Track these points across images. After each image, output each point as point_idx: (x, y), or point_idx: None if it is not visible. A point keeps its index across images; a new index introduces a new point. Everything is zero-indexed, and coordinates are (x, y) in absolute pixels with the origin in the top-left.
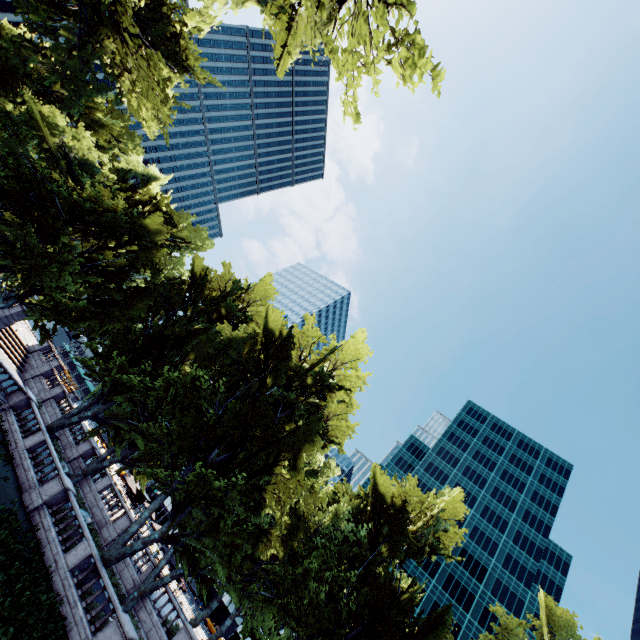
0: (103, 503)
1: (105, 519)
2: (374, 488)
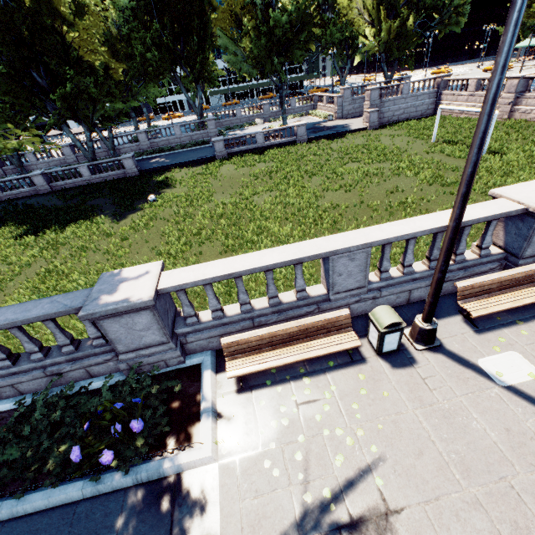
0: (48, 160)
1: (61, 160)
2: None
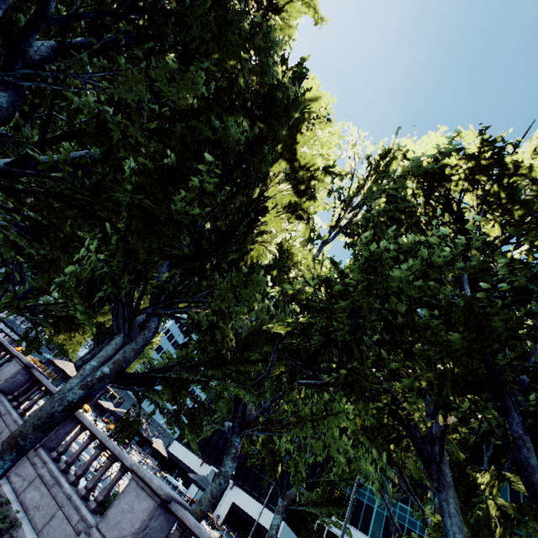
0: None
1: None
2: None
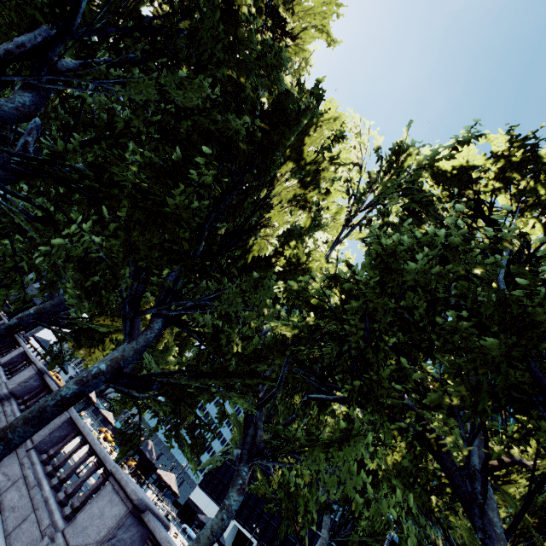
0: (4, 374)
1: None
2: (438, 175)
